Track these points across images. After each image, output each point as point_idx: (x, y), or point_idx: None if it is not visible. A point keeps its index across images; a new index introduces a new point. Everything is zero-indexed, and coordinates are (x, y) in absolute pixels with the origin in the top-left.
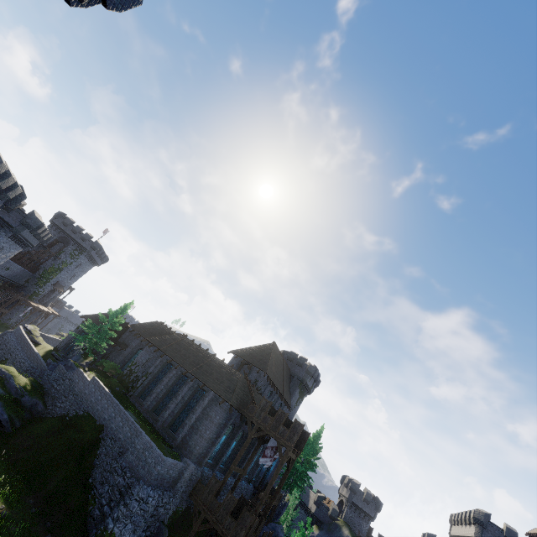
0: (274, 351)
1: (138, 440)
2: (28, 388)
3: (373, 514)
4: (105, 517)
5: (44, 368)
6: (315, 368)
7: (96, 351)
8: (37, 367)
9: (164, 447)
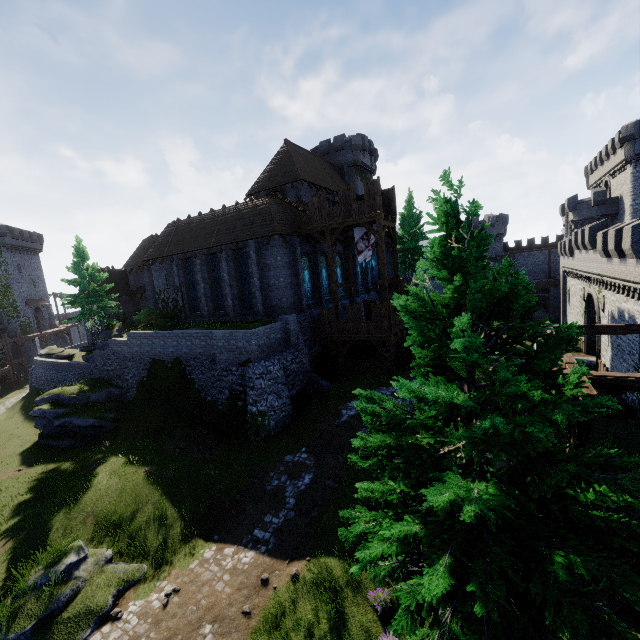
0: (294, 151)
1: (215, 340)
2: (85, 390)
3: (503, 231)
4: (245, 408)
5: (88, 366)
6: (361, 137)
7: (125, 317)
8: (82, 371)
9: (249, 325)
